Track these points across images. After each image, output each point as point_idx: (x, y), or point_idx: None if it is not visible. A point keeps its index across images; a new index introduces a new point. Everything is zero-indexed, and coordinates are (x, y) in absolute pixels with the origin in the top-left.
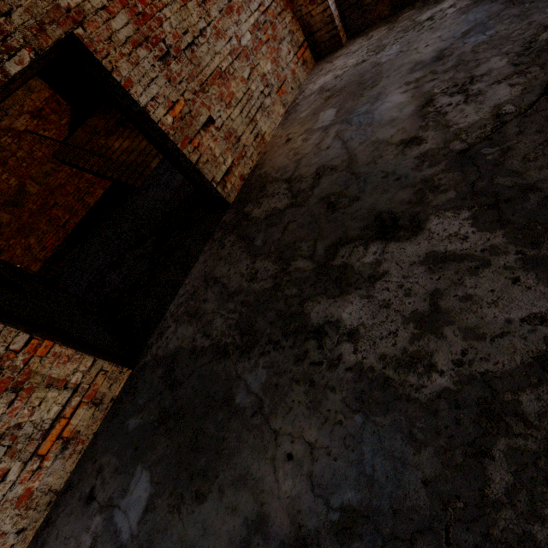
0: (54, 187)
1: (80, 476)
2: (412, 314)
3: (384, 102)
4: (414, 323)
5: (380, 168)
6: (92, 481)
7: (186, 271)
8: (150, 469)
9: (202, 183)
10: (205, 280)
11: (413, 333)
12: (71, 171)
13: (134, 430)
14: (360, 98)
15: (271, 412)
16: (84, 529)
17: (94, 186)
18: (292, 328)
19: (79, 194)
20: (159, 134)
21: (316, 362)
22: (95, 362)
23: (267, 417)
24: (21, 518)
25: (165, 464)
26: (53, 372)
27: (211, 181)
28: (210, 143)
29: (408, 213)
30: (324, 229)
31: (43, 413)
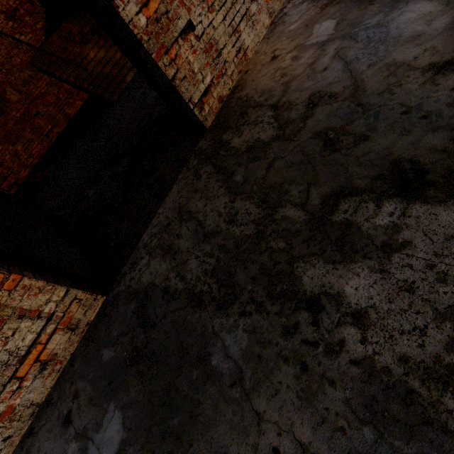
0: (35, 95)
1: (59, 395)
2: (449, 310)
3: (403, 11)
4: (453, 323)
5: (399, 100)
6: (69, 404)
7: (159, 199)
8: (122, 411)
9: (178, 103)
10: (180, 213)
11: (452, 337)
12: (50, 80)
13: (107, 362)
14: (369, 7)
15: (252, 388)
16: (61, 452)
17: (73, 97)
18: (279, 290)
19: (59, 105)
20: (131, 39)
21: (309, 341)
22: (68, 292)
23: (248, 393)
24: (6, 429)
25: (137, 411)
26: (24, 303)
27: (187, 102)
28: (188, 55)
29: (442, 166)
30: (319, 172)
31: (17, 342)
